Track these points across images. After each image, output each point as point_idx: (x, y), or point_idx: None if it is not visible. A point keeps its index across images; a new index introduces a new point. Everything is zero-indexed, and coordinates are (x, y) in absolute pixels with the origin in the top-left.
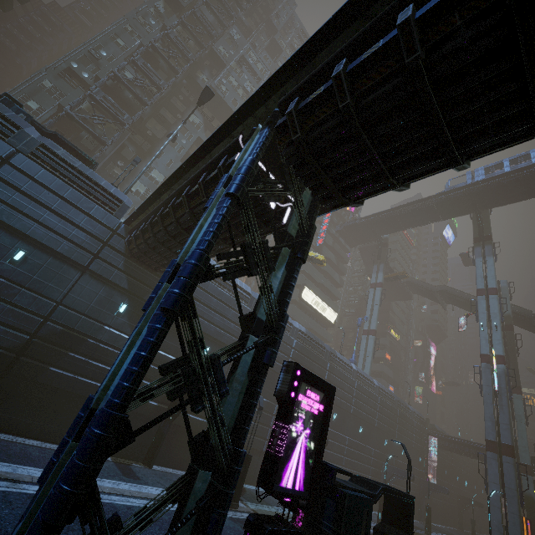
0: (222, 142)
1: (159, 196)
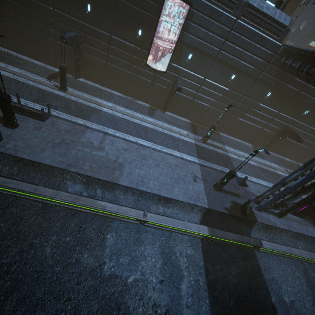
0: None
1: None
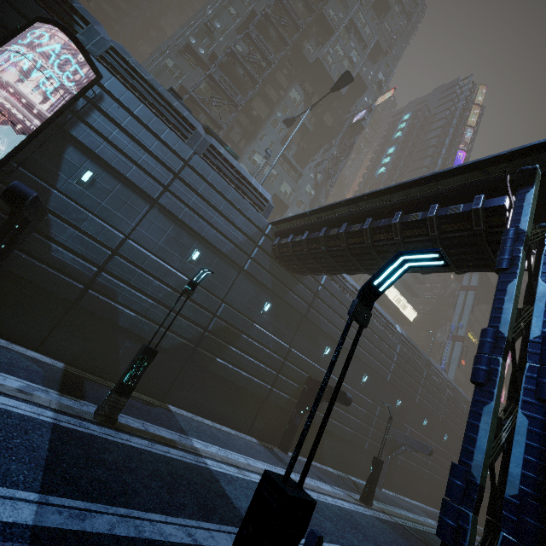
0: (465, 174)
1: (333, 208)
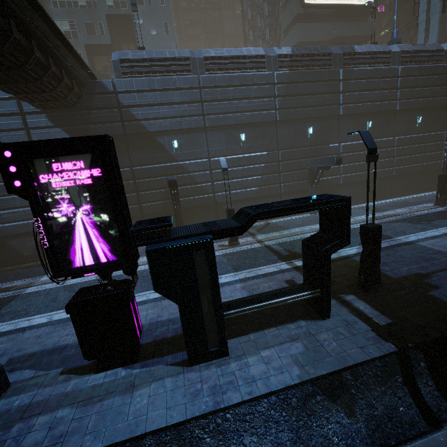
0: None
1: None
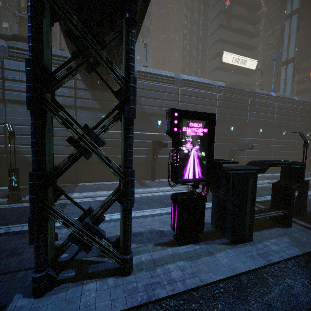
0: None
1: None
